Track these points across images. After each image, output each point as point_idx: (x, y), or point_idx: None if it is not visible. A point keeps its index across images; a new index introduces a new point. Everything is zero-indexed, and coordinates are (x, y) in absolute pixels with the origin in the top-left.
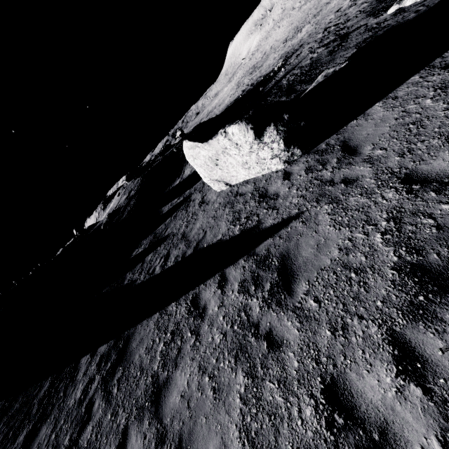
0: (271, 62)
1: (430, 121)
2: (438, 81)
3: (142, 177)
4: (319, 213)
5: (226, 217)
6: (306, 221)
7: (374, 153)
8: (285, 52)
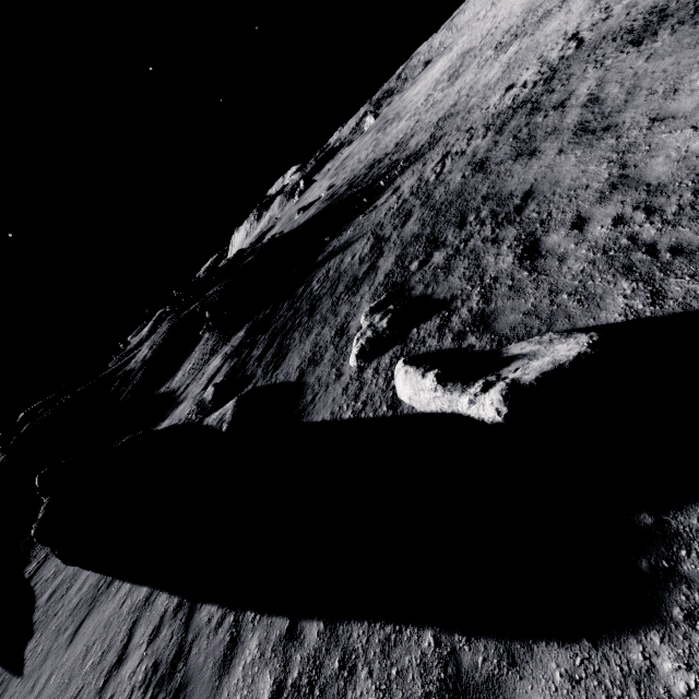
0: (452, 95)
1: (61, 698)
2: (115, 640)
3: (168, 329)
4: (12, 697)
5: (62, 573)
6: (10, 693)
7: (54, 675)
8: (457, 101)
